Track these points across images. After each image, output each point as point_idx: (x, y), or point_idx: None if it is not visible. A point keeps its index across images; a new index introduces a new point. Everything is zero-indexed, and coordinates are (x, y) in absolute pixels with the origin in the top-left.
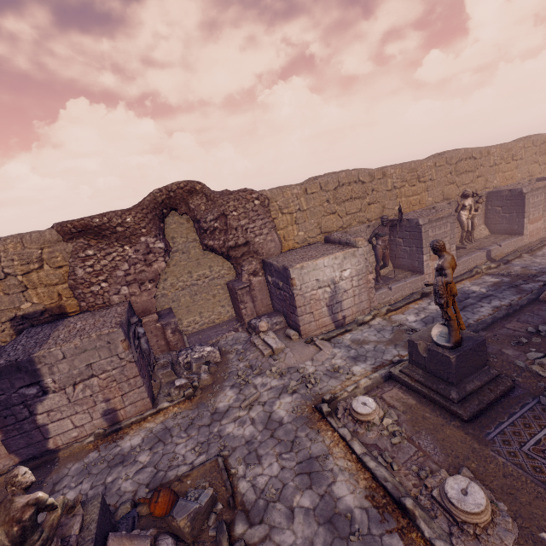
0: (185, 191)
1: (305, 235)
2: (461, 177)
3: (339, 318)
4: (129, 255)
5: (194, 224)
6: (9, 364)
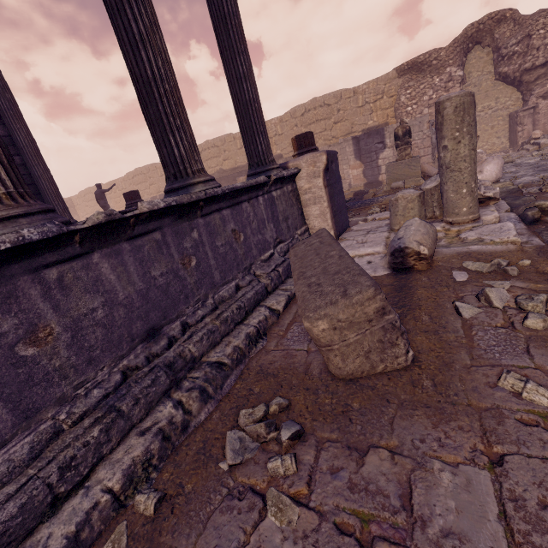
0: (494, 21)
1: None
2: None
3: None
4: (435, 84)
5: (493, 55)
6: (374, 130)
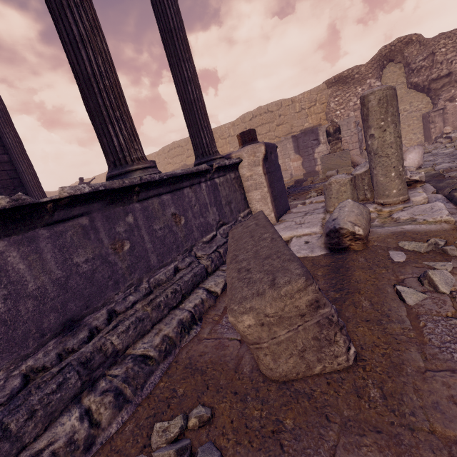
0: (403, 43)
1: None
2: None
3: None
4: (358, 93)
5: (405, 69)
6: (310, 130)
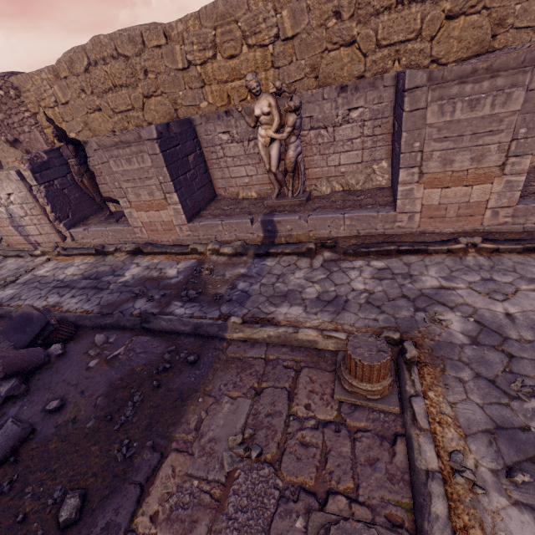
0: None
1: (79, 137)
2: (376, 22)
3: (33, 242)
4: None
5: None
6: None
